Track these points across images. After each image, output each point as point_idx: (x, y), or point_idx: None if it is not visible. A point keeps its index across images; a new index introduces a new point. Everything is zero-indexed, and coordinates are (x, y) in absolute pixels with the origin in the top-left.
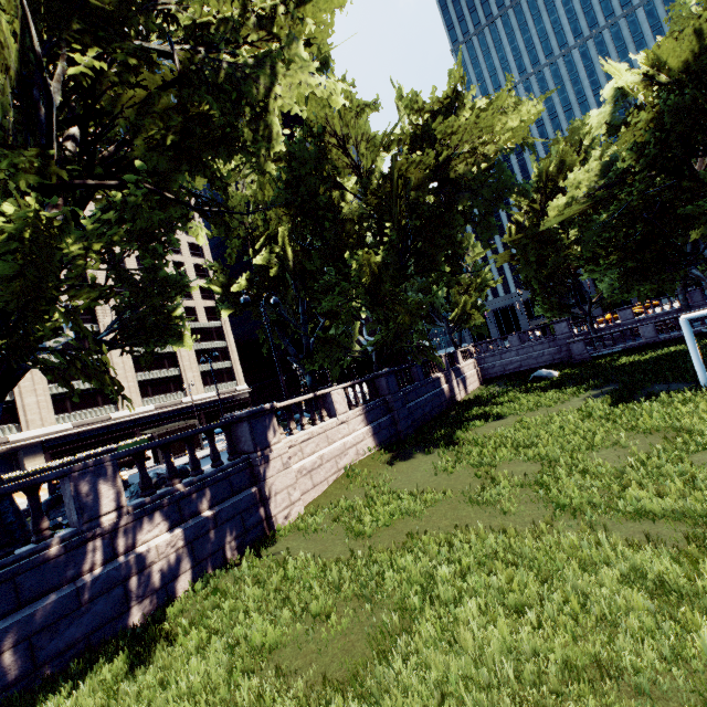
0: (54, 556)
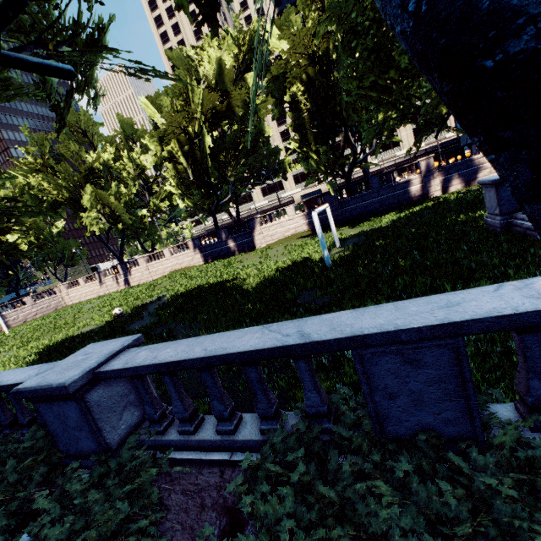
0: (218, 243)
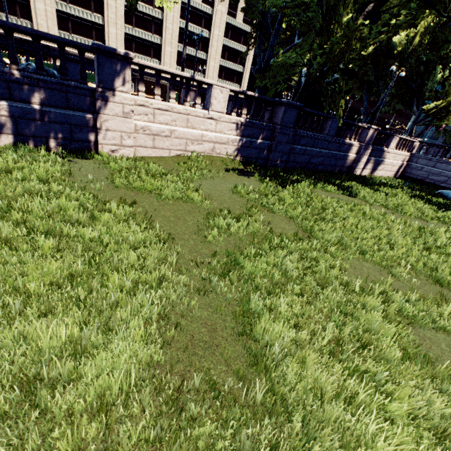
0: None
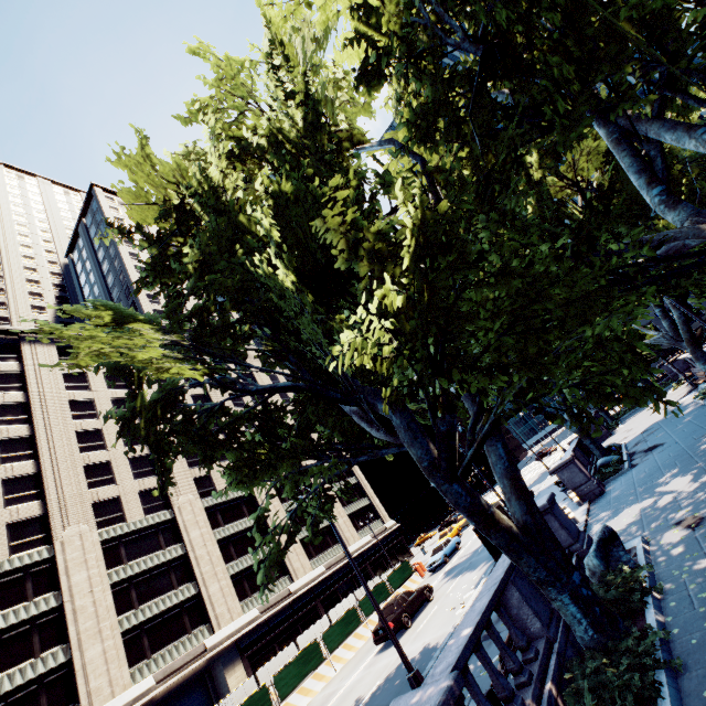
0: None
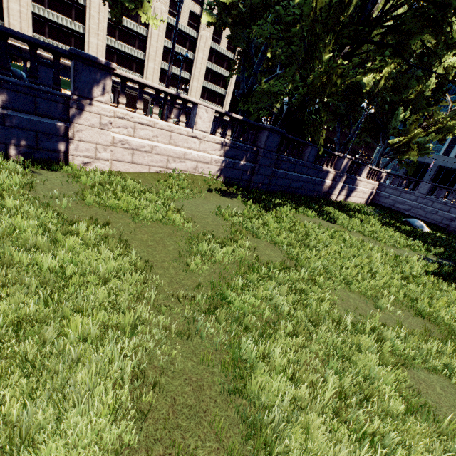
0: None
